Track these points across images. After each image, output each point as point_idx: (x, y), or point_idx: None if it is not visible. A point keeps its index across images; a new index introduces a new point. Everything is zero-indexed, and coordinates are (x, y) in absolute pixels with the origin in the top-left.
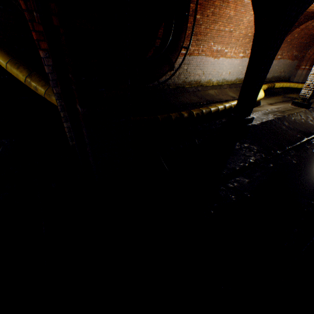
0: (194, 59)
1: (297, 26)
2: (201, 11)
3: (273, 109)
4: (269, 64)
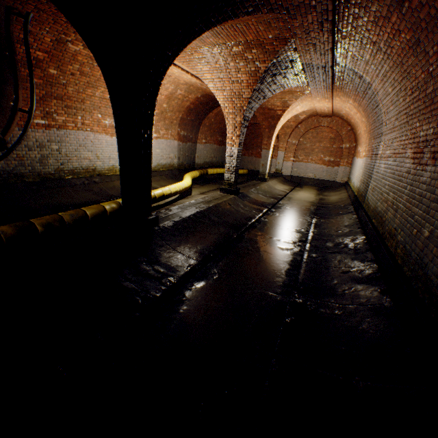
0: (70, 135)
1: (210, 110)
2: (56, 63)
3: (198, 200)
4: (148, 136)
